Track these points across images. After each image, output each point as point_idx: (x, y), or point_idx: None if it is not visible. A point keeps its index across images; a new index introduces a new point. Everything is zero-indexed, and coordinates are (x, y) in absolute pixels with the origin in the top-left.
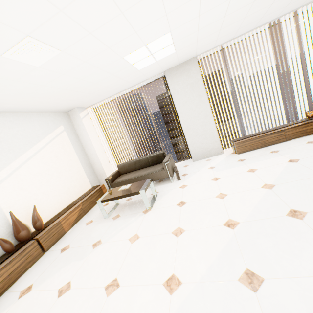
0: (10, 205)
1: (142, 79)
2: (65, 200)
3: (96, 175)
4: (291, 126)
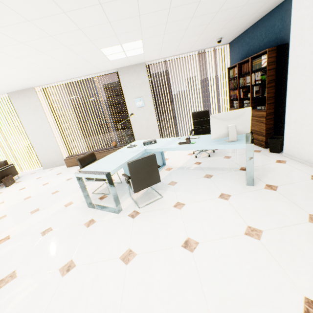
0: None
1: None
2: None
3: None
4: (99, 152)
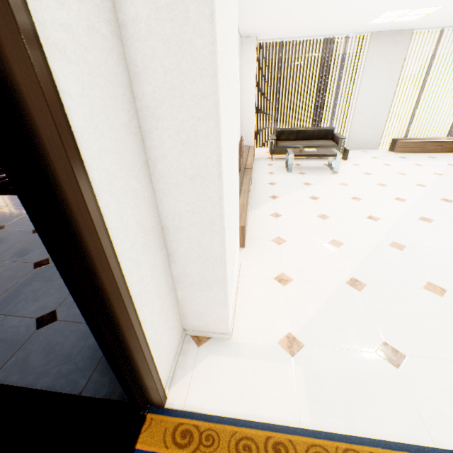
0: None
1: (347, 32)
2: None
3: (241, 133)
4: (451, 140)
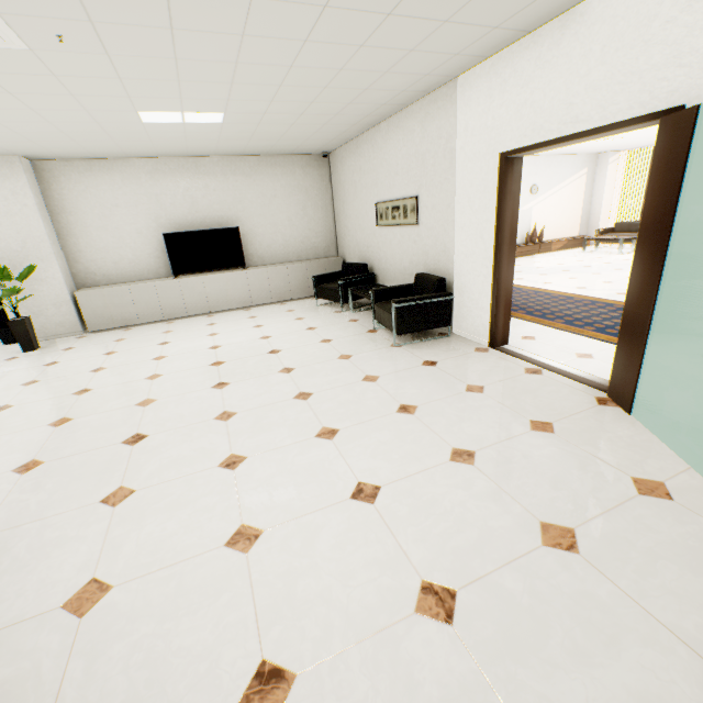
0: (534, 219)
1: None
2: (556, 234)
3: (587, 227)
4: None
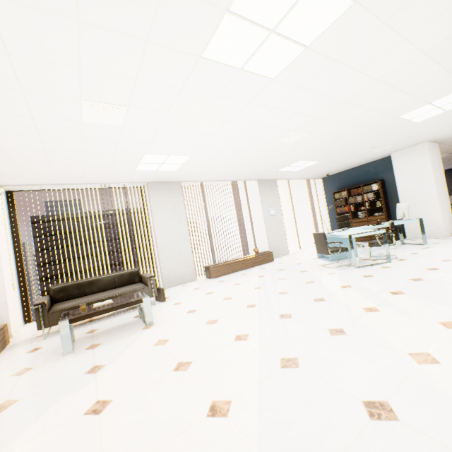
0: None
1: (122, 180)
2: None
3: None
4: (249, 257)
